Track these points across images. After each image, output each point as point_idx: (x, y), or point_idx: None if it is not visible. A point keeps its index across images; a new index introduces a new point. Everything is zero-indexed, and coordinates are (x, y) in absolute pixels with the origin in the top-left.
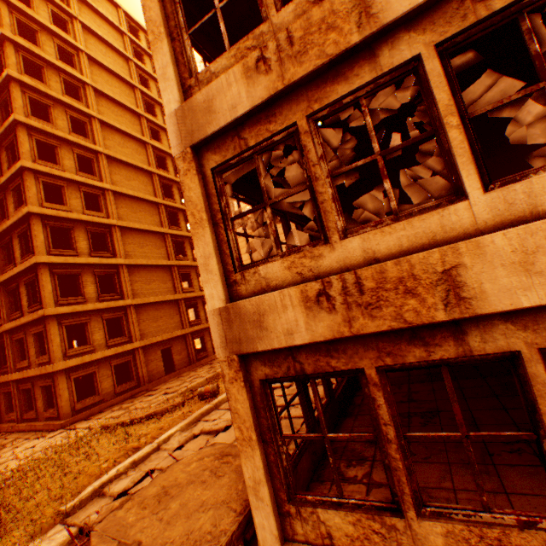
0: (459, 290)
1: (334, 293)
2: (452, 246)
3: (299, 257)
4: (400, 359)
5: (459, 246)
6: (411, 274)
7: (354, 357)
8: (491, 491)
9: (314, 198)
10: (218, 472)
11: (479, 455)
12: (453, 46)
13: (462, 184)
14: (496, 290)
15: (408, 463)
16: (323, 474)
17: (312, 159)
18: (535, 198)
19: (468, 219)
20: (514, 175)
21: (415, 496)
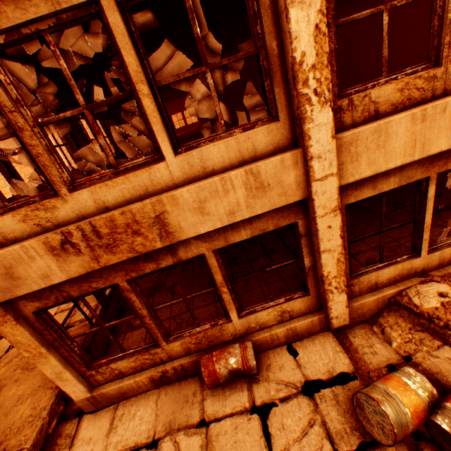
0: (168, 228)
1: (77, 240)
2: (159, 199)
3: (32, 210)
4: (142, 272)
5: (163, 199)
6: (135, 220)
7: (110, 278)
8: (210, 303)
9: (27, 149)
10: (31, 366)
11: (208, 283)
12: (132, 0)
13: (161, 148)
14: (188, 225)
15: (159, 322)
16: (120, 330)
17: (6, 104)
18: (205, 162)
19: (168, 176)
20: (193, 142)
21: (165, 334)
